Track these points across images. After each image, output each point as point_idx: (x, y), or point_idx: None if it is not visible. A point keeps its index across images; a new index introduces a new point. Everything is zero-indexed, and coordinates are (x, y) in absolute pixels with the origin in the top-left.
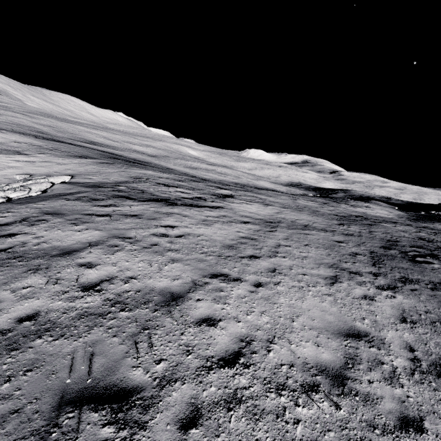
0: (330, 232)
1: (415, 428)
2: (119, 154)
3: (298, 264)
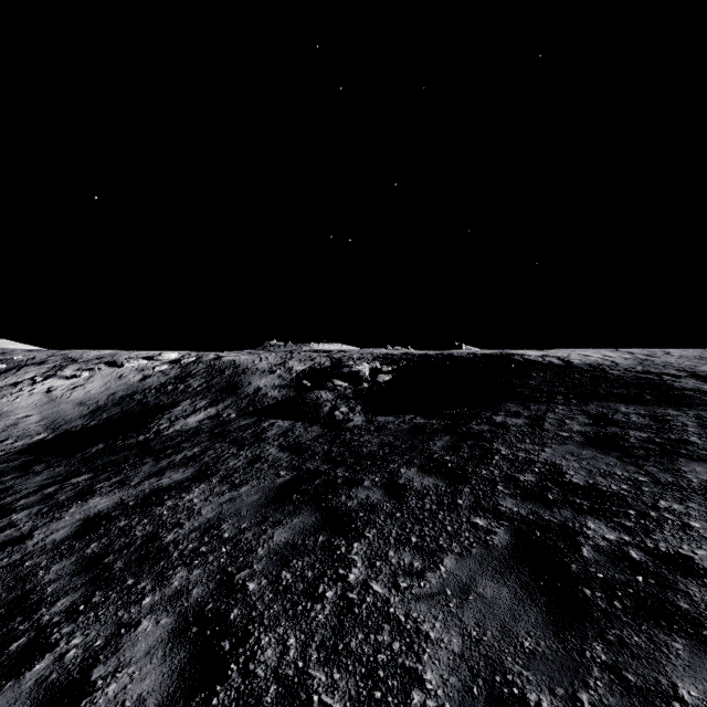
0: None
1: None
2: None
3: None
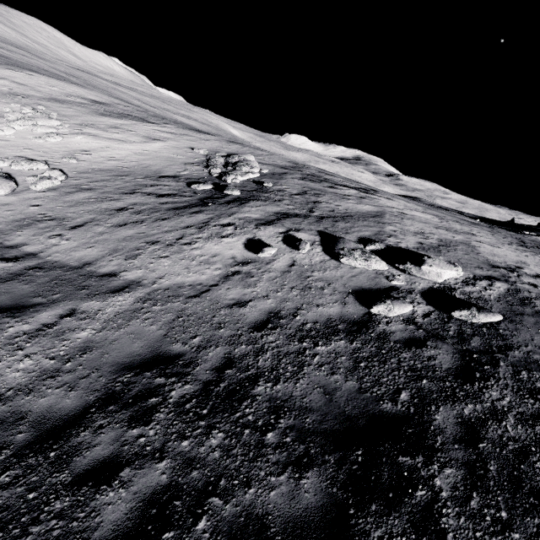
0: (477, 228)
1: None
2: None
3: (492, 241)
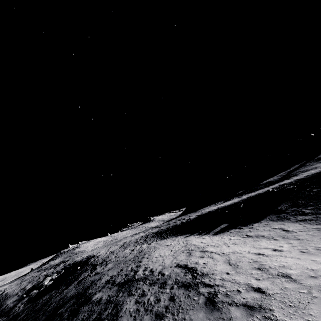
0: None
1: (18, 282)
2: None
3: None
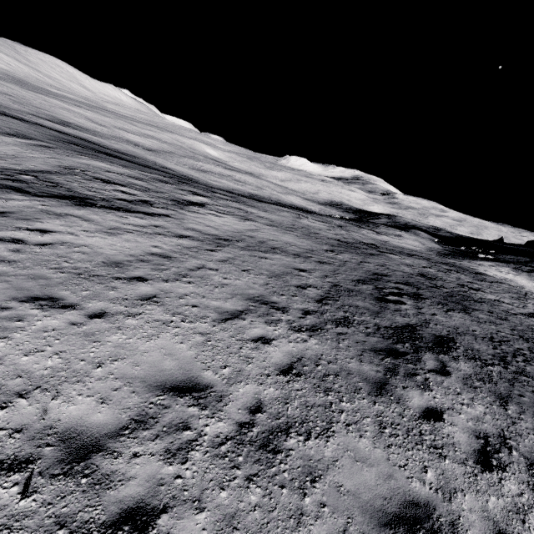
0: (302, 258)
1: (135, 526)
2: (96, 142)
3: (201, 292)
